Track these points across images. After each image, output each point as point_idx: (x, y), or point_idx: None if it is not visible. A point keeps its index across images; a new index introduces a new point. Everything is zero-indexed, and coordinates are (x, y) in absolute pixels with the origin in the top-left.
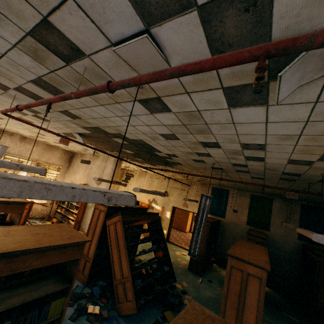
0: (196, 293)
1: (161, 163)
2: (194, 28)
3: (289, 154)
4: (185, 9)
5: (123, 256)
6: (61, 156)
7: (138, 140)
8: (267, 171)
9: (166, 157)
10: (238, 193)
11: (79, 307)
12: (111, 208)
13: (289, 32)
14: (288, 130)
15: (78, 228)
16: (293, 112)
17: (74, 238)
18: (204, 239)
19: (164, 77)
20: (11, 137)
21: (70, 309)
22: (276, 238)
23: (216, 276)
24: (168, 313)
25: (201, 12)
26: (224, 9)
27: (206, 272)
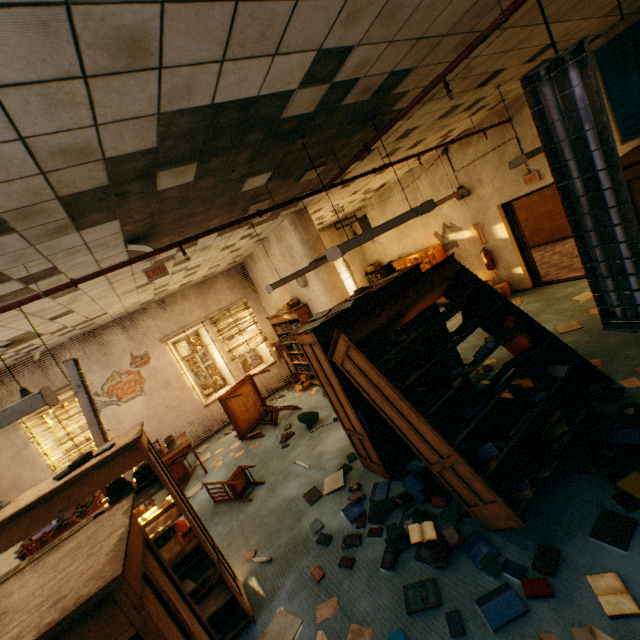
0: None
1: (362, 132)
2: None
3: None
4: None
5: (410, 416)
6: (229, 285)
7: (176, 130)
8: None
9: (334, 97)
10: None
11: (391, 534)
12: (323, 328)
13: None
14: None
15: None
16: None
17: (70, 594)
18: None
19: None
20: (149, 315)
21: (378, 541)
22: None
23: None
24: (632, 481)
25: None
26: None
27: None
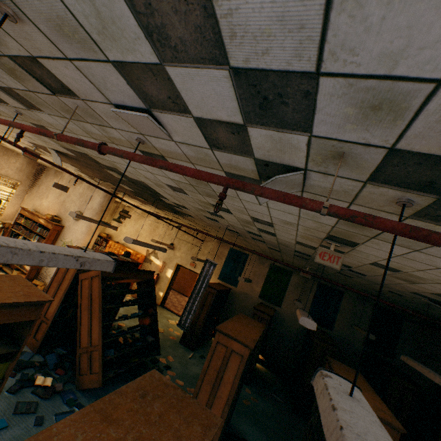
0: (182, 369)
1: (169, 209)
2: (192, 126)
3: (295, 236)
4: (183, 112)
5: (95, 321)
6: (21, 166)
7: (140, 181)
8: (281, 246)
9: (175, 206)
10: (258, 260)
11: (24, 377)
12: None
13: (266, 158)
14: (288, 218)
15: (36, 276)
16: (287, 206)
17: (31, 296)
18: (206, 309)
19: (155, 166)
20: None
21: (10, 379)
22: (285, 316)
23: None
24: None
25: (197, 120)
26: (216, 126)
27: (201, 346)
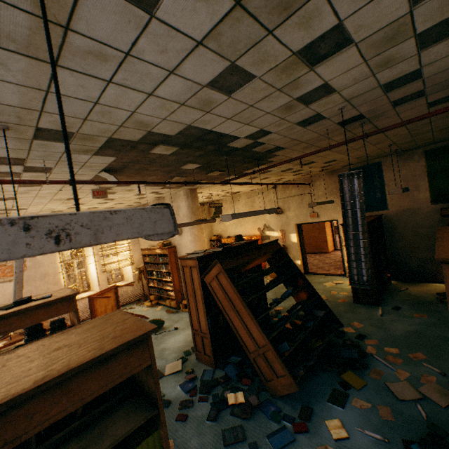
0: (380, 332)
1: (250, 163)
2: None
3: None
4: None
5: (246, 319)
6: None
7: (187, 132)
8: None
9: (252, 146)
10: (399, 160)
11: (215, 399)
12: (203, 258)
13: None
14: None
15: (182, 298)
16: None
17: (124, 334)
18: None
19: None
20: None
21: (205, 404)
22: None
23: (404, 298)
24: (347, 375)
25: None
26: None
27: (384, 297)
